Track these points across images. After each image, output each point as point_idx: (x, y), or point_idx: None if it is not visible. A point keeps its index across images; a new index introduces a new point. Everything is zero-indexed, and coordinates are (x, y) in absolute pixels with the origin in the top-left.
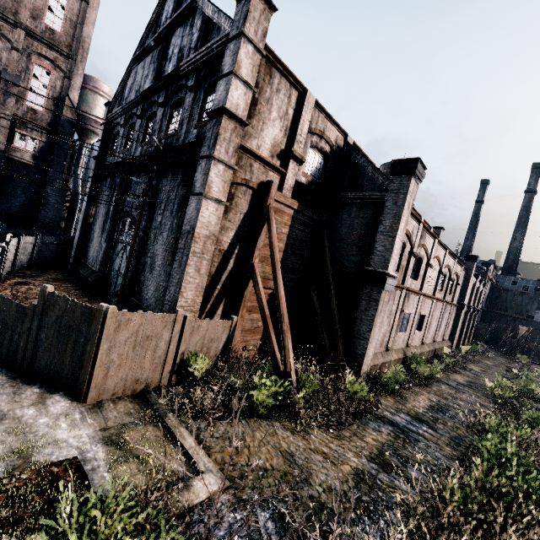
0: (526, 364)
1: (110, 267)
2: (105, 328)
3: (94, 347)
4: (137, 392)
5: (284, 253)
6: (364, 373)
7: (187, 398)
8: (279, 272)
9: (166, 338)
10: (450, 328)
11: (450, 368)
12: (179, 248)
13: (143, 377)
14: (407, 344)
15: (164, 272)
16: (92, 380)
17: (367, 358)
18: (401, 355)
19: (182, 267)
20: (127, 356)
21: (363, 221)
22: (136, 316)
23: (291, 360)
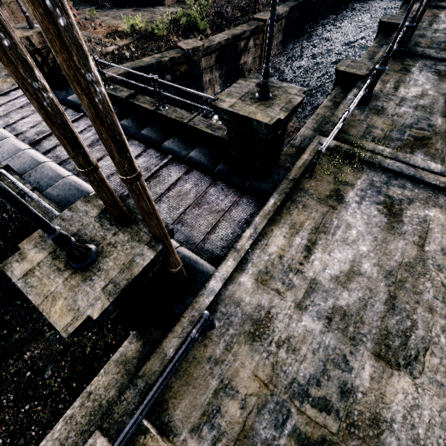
0: None
1: None
2: None
3: None
4: (175, 2)
5: None
6: None
7: None
8: None
9: None
10: None
11: None
12: None
13: None
14: None
15: None
16: None
17: None
18: None
19: None
20: None
21: None
22: None
23: None
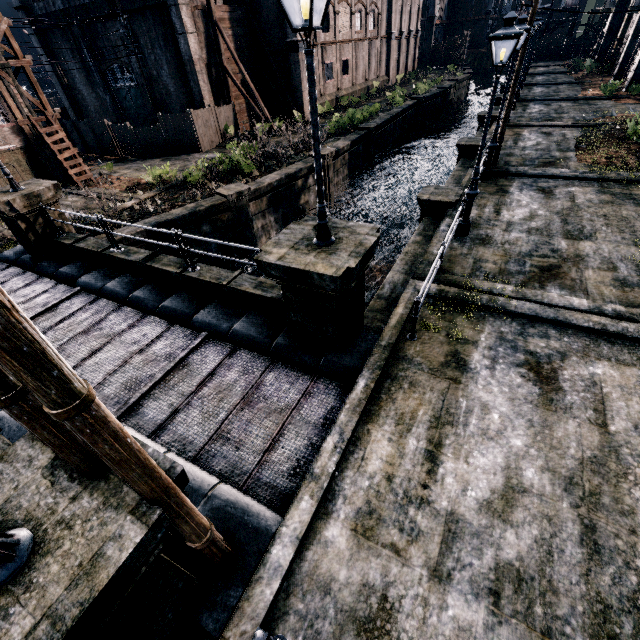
0: (454, 73)
1: (124, 113)
2: (194, 120)
3: (194, 129)
4: (214, 147)
5: (237, 51)
6: (307, 112)
7: (234, 142)
8: (241, 66)
9: (213, 120)
10: (384, 63)
11: (374, 96)
12: (188, 73)
13: (213, 140)
14: (338, 88)
15: (181, 94)
16: (200, 143)
17: (305, 102)
18: (333, 97)
19: (197, 83)
20: (205, 131)
21: (274, 1)
22: (199, 112)
23: (266, 112)
